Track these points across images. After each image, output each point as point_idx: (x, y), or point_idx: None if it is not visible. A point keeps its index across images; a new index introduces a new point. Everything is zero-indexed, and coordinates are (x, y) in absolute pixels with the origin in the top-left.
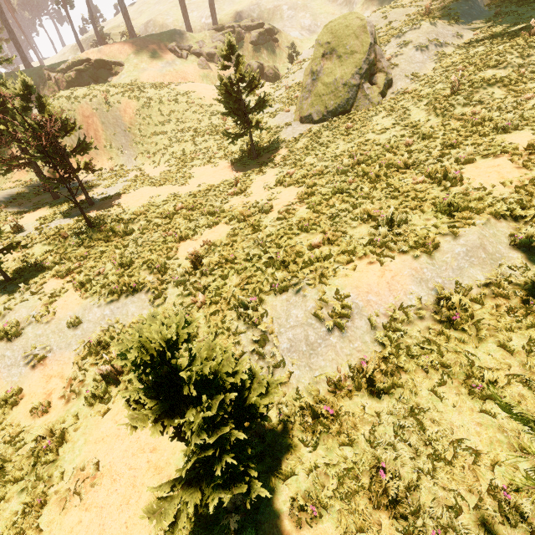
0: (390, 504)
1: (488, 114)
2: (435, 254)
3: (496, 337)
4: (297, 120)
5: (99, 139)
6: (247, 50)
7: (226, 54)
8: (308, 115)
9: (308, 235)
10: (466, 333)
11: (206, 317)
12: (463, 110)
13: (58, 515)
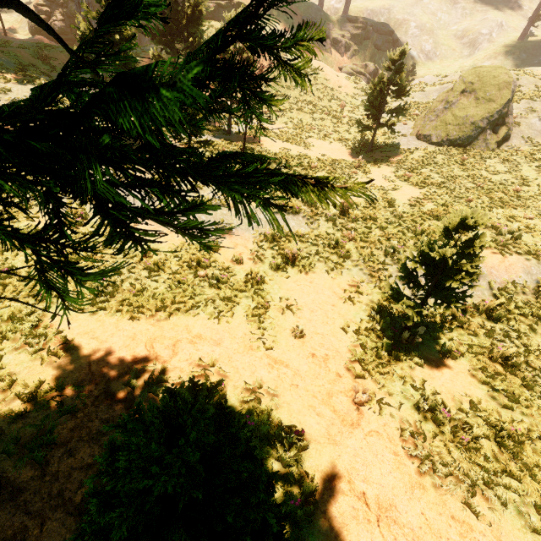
0: (501, 362)
1: None
2: (540, 261)
3: None
4: (413, 135)
5: None
6: (369, 51)
7: (395, 59)
8: (427, 135)
9: (438, 222)
10: None
11: (358, 247)
12: None
13: (280, 315)
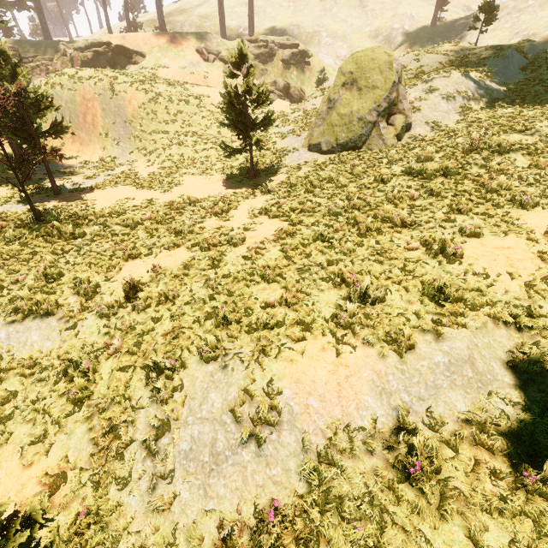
0: None
1: (506, 183)
2: (408, 356)
3: (466, 518)
4: (305, 147)
5: (96, 125)
6: (277, 67)
7: (235, 62)
8: (317, 144)
9: (268, 286)
10: (425, 497)
11: (112, 371)
12: (480, 172)
13: None
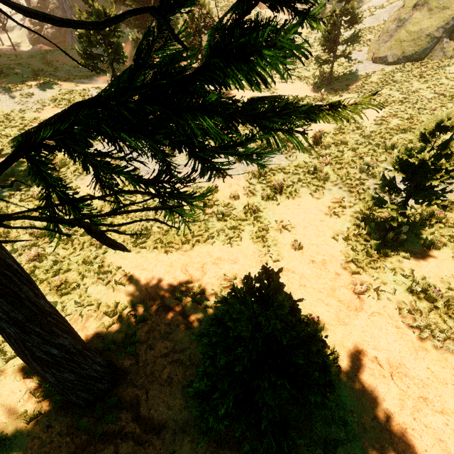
0: None
1: None
2: None
3: None
4: (369, 60)
5: None
6: None
7: None
8: (383, 57)
9: (406, 135)
10: None
11: (334, 169)
12: None
13: (278, 234)
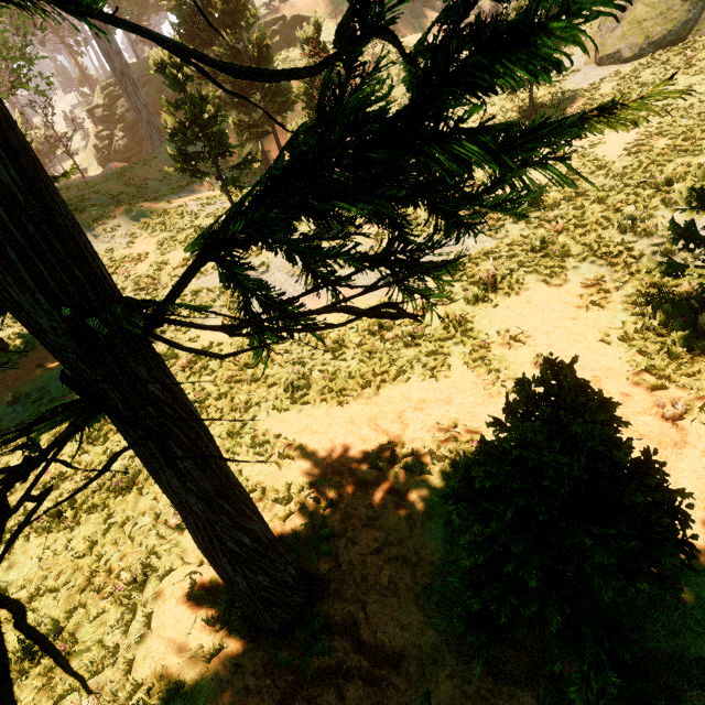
0: None
1: None
2: None
3: None
4: (590, 64)
5: None
6: None
7: None
8: (613, 53)
9: (687, 159)
10: None
11: (575, 237)
12: None
13: (507, 351)
